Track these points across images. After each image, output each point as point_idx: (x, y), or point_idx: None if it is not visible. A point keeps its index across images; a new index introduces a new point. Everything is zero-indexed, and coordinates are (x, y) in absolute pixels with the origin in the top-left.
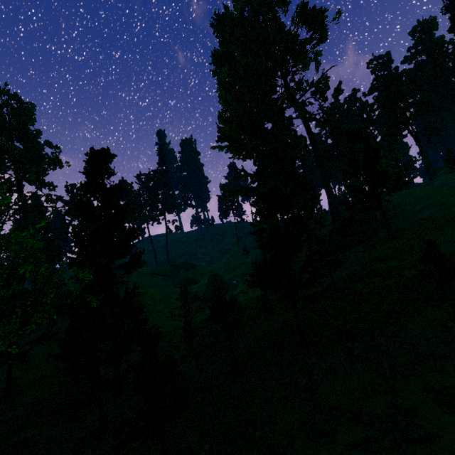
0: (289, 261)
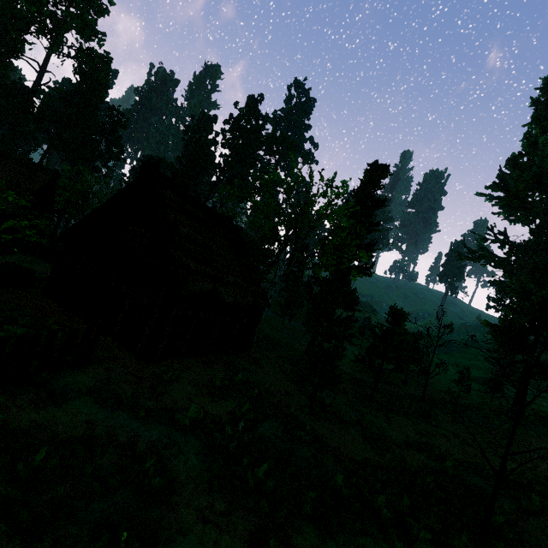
0: (547, 331)
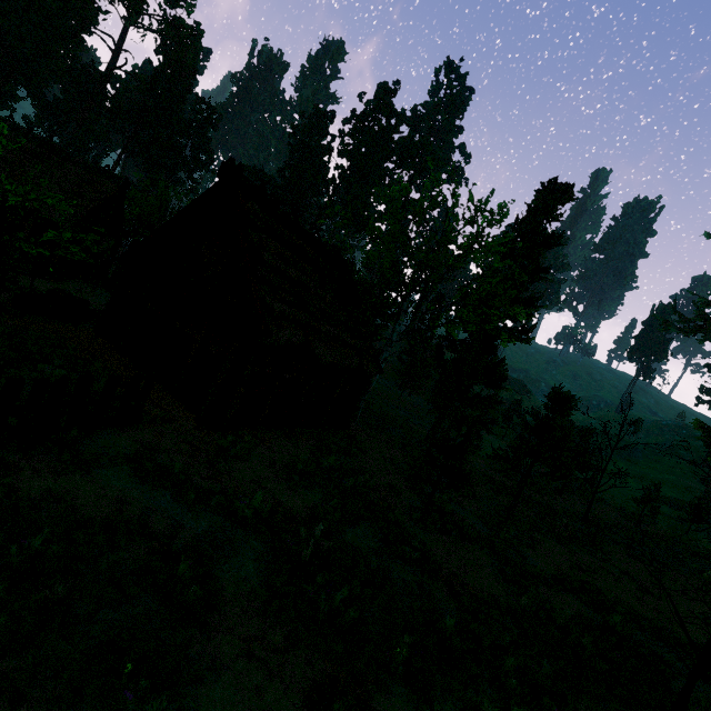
0: None
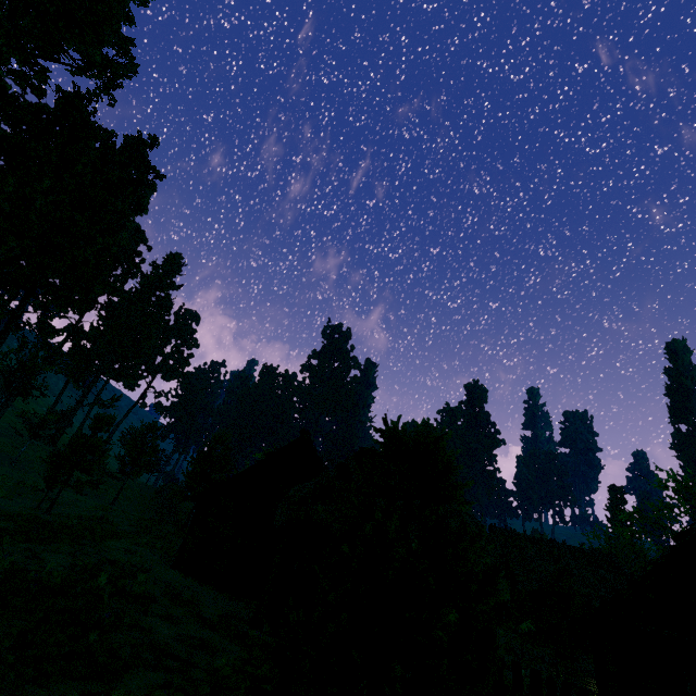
0: None
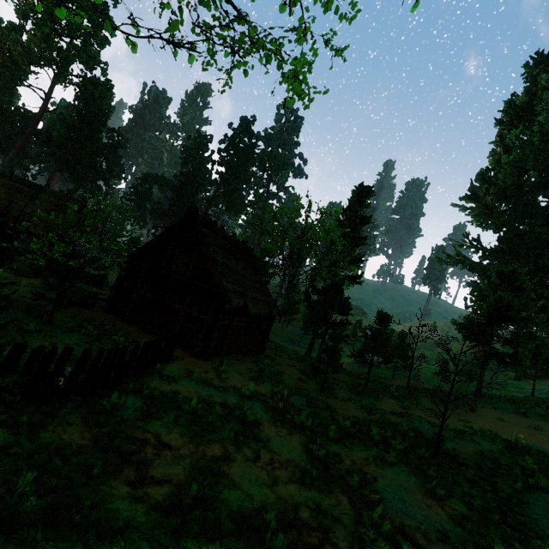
0: (499, 327)
